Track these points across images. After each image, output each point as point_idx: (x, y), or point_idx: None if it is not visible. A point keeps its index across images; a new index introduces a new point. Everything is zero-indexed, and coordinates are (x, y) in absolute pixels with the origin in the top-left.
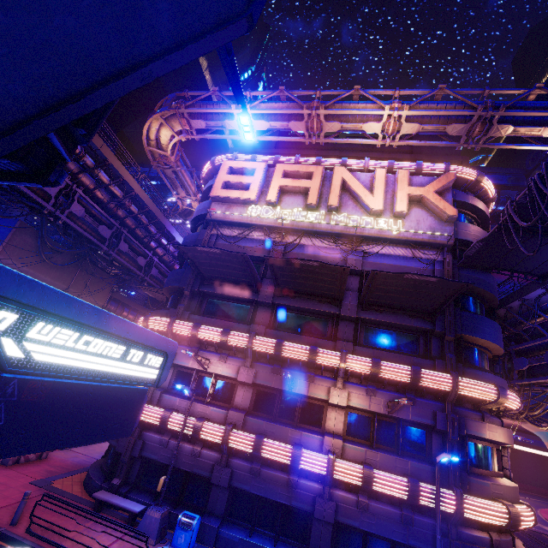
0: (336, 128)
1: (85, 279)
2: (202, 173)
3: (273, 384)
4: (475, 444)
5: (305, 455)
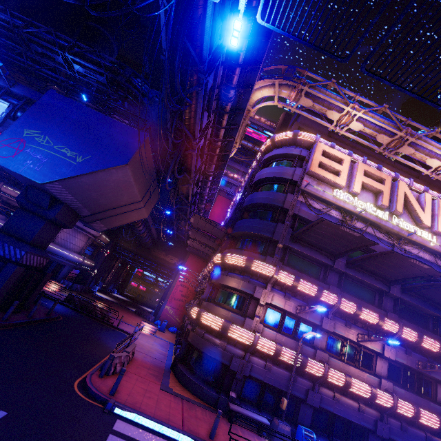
0: (409, 152)
1: (149, 194)
2: (276, 137)
3: (346, 335)
4: None
5: (379, 393)
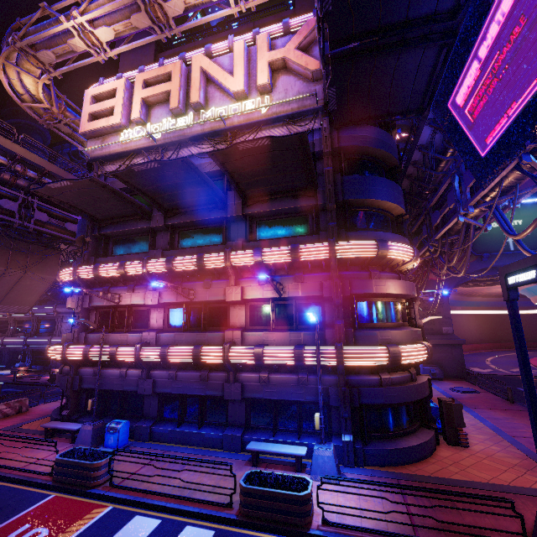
0: (181, 8)
1: (23, 258)
2: None
3: (177, 300)
4: (369, 303)
5: (204, 350)
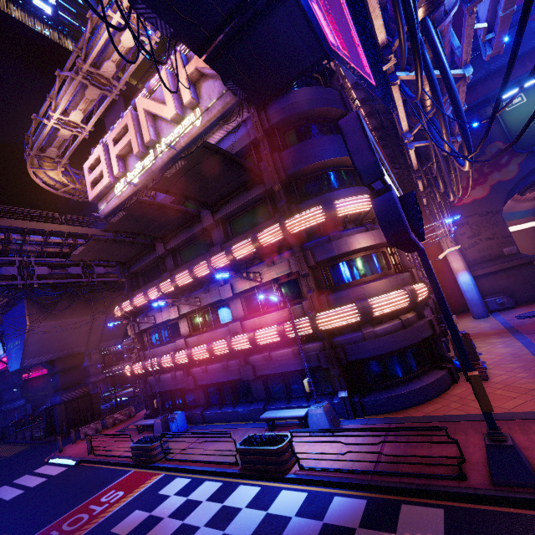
0: (113, 67)
1: (102, 304)
2: None
3: (190, 309)
4: (341, 264)
5: (214, 345)
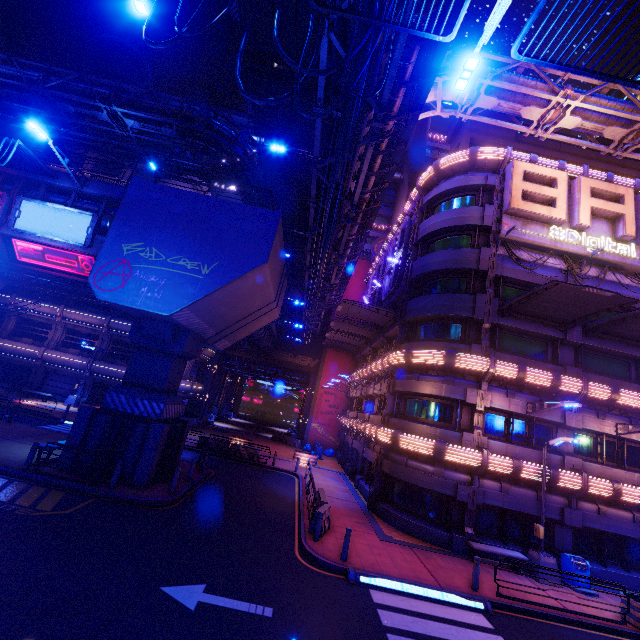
0: None
1: (280, 287)
2: (441, 163)
3: (600, 429)
4: None
5: None
